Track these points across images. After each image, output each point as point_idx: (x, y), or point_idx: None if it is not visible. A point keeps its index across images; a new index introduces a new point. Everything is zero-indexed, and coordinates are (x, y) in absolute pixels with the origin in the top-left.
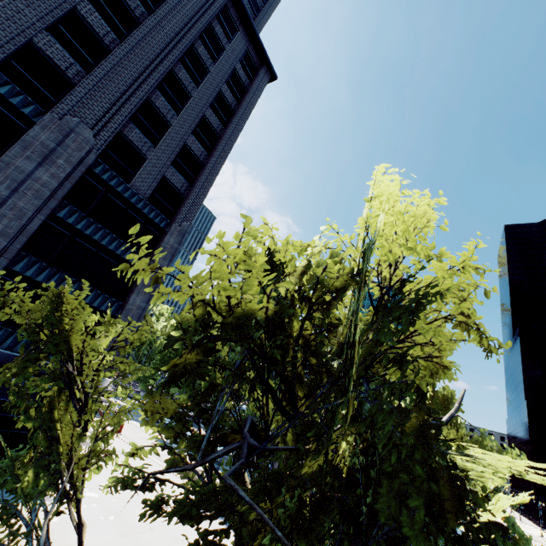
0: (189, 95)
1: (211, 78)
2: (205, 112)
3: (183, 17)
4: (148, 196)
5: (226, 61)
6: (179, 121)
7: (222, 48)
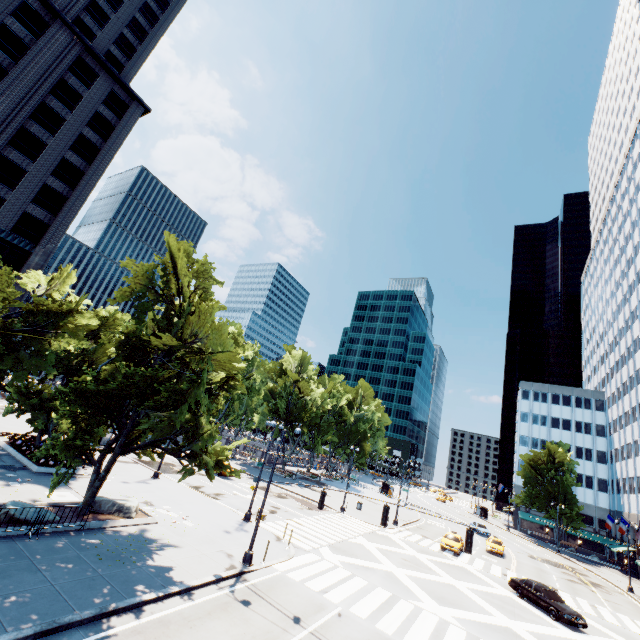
0: (46, 143)
1: (68, 125)
2: (64, 155)
3: (28, 83)
4: (11, 228)
5: (86, 107)
6: (36, 167)
7: (80, 96)
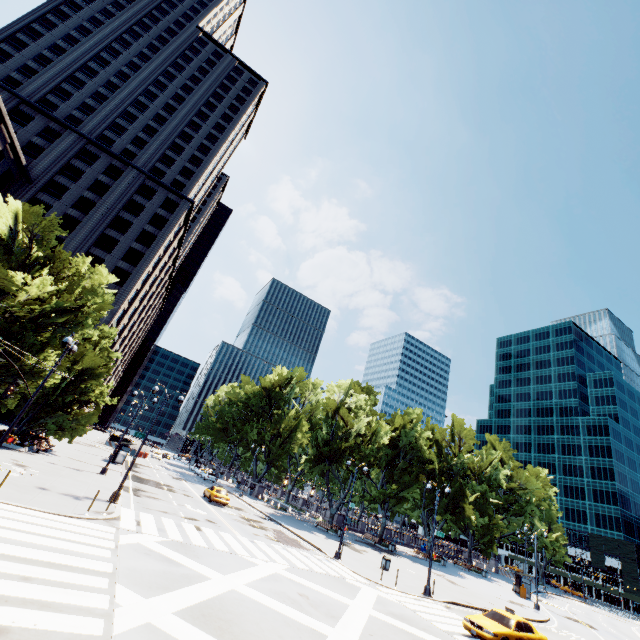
0: (119, 240)
1: (135, 226)
2: (131, 245)
3: (108, 207)
4: None
5: (147, 212)
6: (111, 256)
7: (144, 206)
